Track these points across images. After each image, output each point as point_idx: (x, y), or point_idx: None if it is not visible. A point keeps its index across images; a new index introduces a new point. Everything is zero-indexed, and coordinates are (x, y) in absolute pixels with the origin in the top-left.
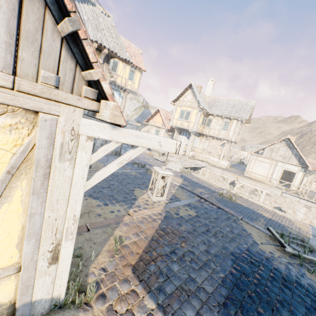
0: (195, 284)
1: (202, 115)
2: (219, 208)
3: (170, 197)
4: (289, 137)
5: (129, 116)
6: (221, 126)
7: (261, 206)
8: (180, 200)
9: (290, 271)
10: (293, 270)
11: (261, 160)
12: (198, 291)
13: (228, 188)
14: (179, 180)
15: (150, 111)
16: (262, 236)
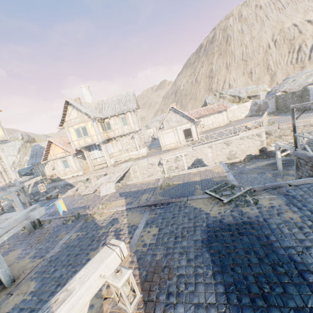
0: (202, 307)
1: (98, 123)
2: (168, 203)
3: (128, 231)
4: (171, 106)
5: (17, 162)
6: (121, 123)
7: (190, 173)
8: (137, 225)
9: (236, 217)
10: (236, 215)
11: (166, 132)
12: (209, 312)
13: (161, 175)
14: (122, 202)
15: (40, 145)
16: (206, 202)
